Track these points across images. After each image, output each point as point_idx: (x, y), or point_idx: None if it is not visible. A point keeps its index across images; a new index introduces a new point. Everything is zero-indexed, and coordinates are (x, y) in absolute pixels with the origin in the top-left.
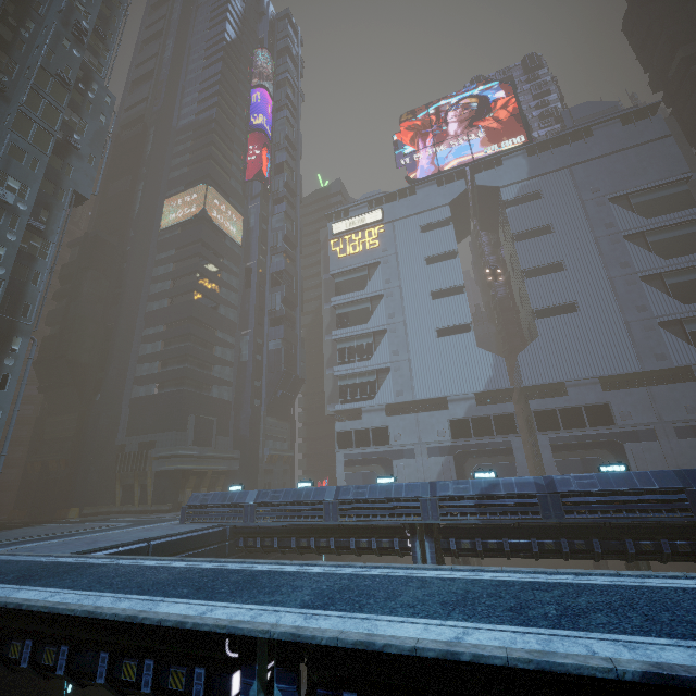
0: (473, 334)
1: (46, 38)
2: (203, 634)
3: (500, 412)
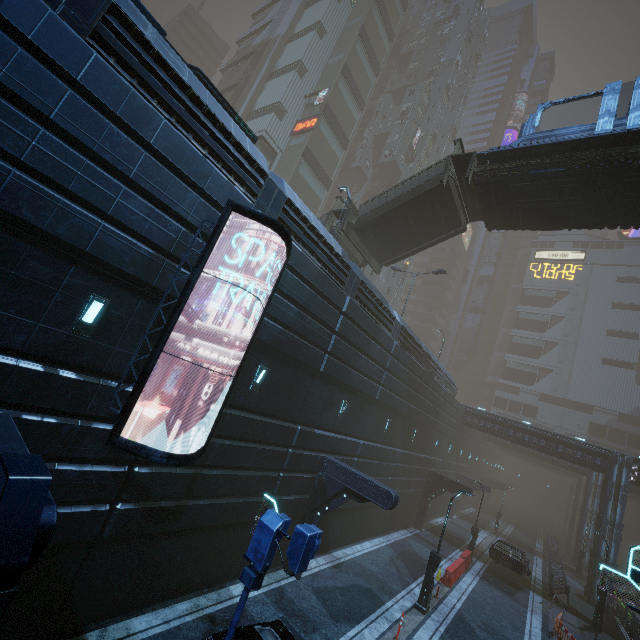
0: (634, 372)
1: (444, 143)
2: (601, 451)
3: (636, 433)
